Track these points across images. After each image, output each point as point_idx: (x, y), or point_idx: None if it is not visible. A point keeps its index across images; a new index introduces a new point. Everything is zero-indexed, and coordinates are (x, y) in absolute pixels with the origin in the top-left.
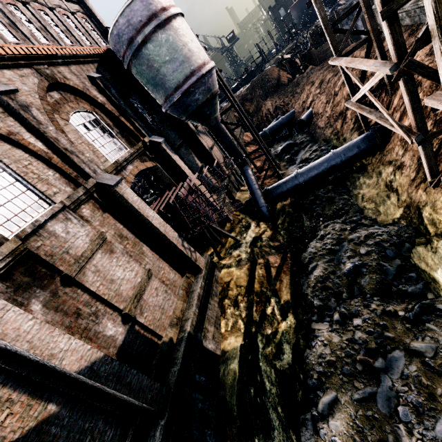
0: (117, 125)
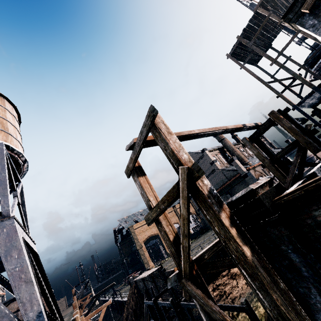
0: None
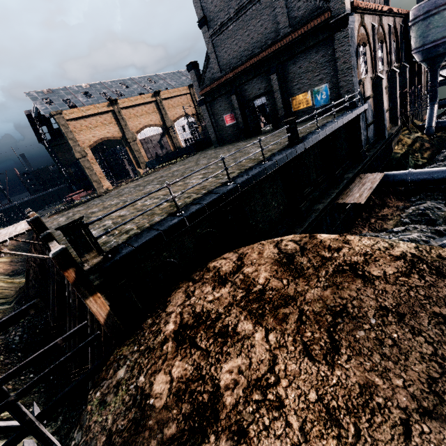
0: (396, 51)
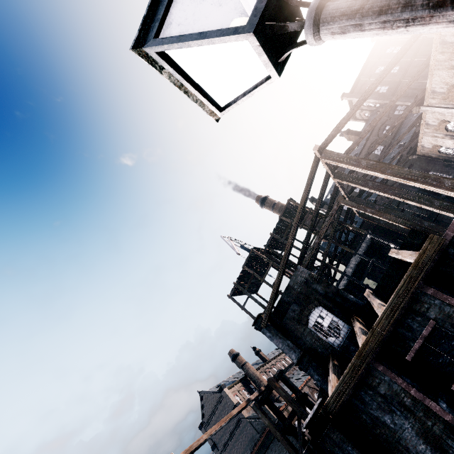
0: None
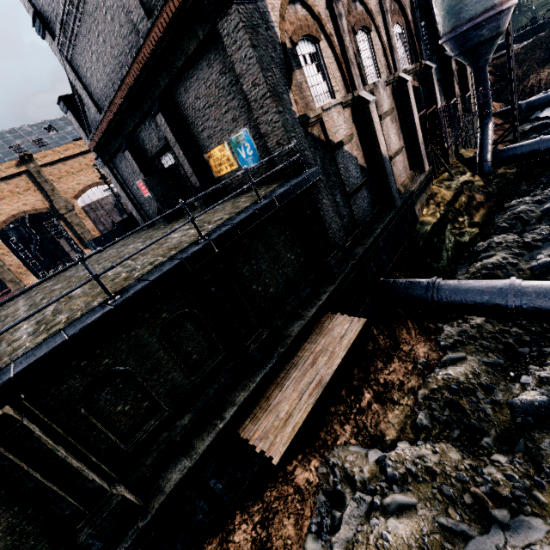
0: (409, 43)
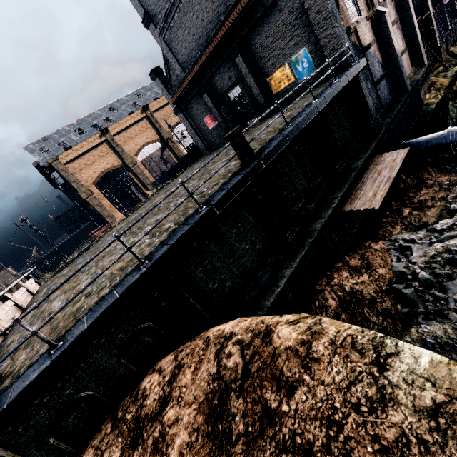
0: None
